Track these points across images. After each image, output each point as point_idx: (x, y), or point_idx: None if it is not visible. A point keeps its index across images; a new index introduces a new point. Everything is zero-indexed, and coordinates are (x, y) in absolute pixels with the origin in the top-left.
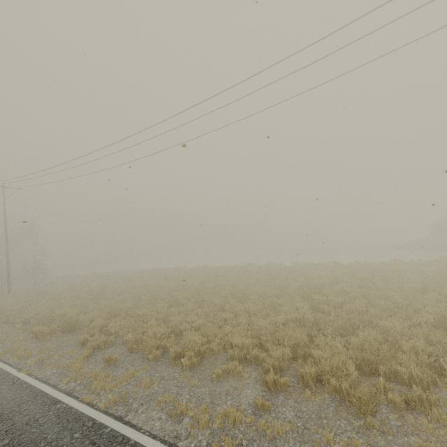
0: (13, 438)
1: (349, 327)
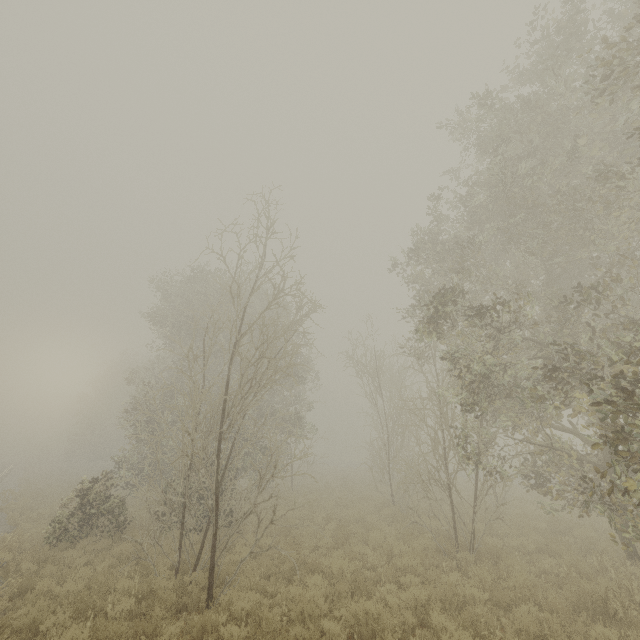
0: None
1: None
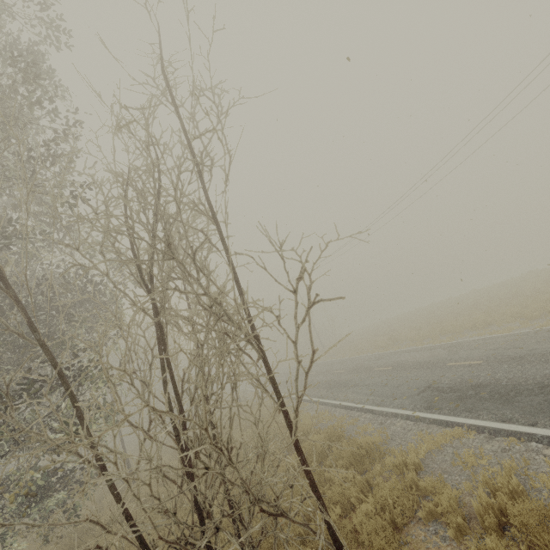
0: (418, 351)
1: None
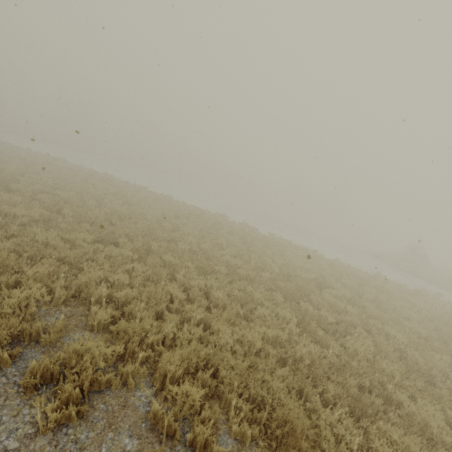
0: None
1: (368, 404)
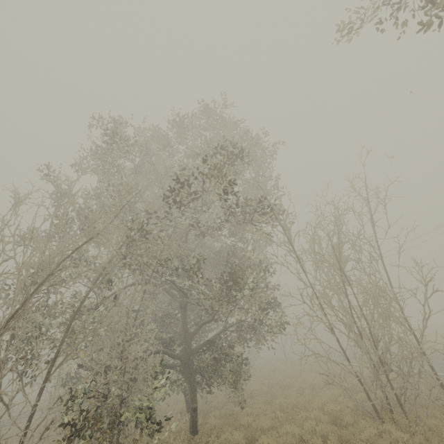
0: None
1: None
